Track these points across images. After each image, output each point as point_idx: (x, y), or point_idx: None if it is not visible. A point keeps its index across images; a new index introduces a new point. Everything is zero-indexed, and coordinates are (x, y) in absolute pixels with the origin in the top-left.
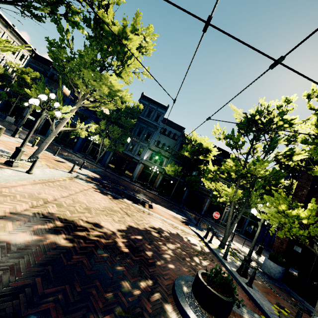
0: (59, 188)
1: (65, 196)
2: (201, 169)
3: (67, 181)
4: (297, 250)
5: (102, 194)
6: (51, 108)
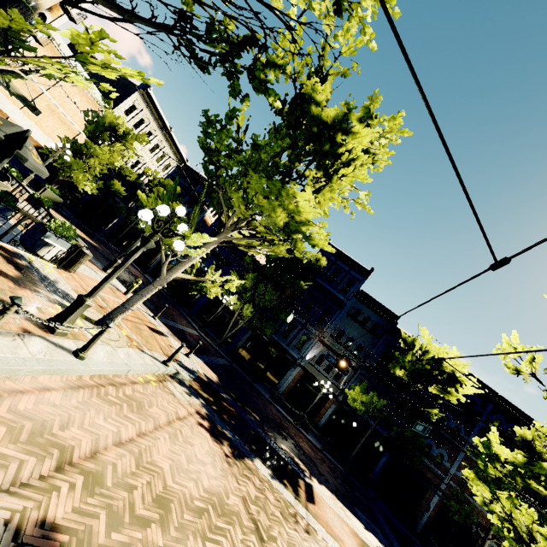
0: (125, 406)
1: (126, 438)
2: (432, 419)
3: (151, 386)
4: None
5: (212, 435)
6: (170, 233)
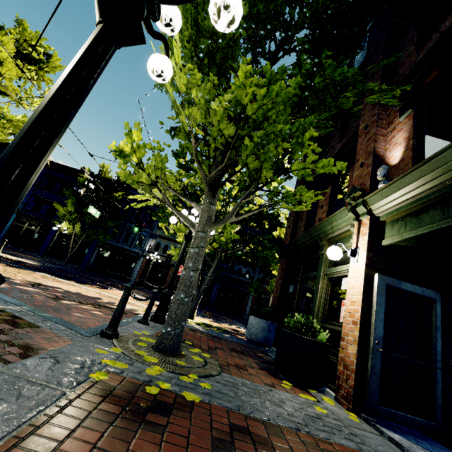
0: None
1: None
2: None
3: None
4: (290, 290)
5: None
6: None
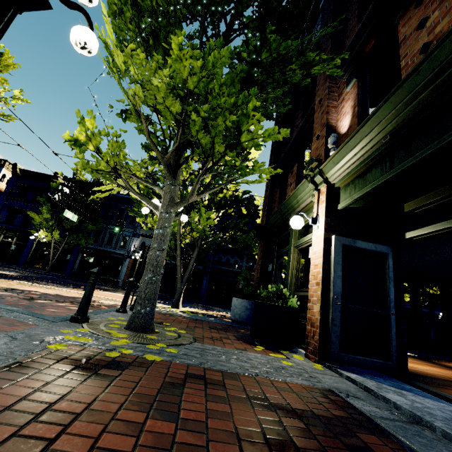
0: None
1: None
2: None
3: None
4: (270, 269)
5: None
6: None
